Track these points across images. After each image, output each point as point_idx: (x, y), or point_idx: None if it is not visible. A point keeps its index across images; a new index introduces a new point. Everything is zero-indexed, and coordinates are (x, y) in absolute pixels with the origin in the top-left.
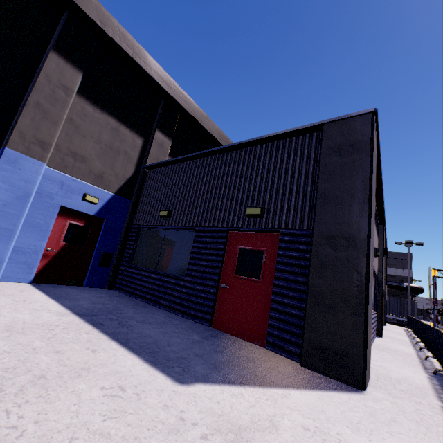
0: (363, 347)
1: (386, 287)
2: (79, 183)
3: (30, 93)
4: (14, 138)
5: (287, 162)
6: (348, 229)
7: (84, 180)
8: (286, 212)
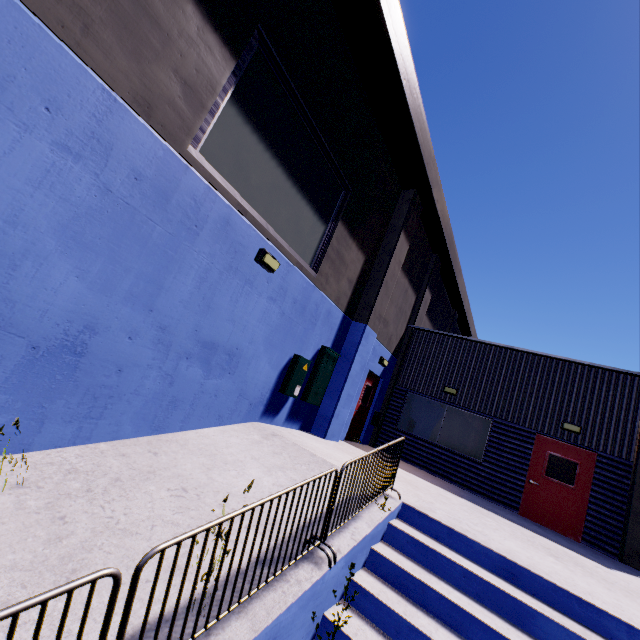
0: None
1: None
2: (380, 347)
3: (385, 274)
4: (371, 315)
5: (606, 393)
6: None
7: (383, 343)
8: (605, 438)
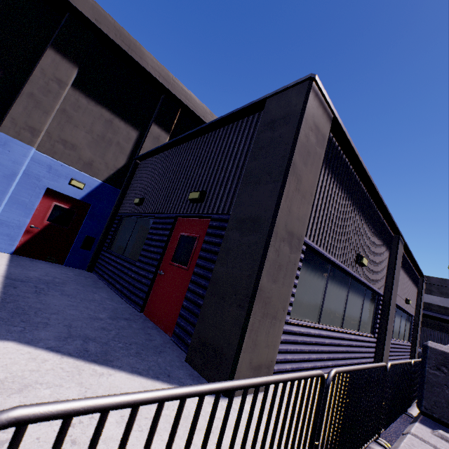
0: (238, 345)
1: (419, 316)
2: (67, 169)
3: (25, 85)
4: (6, 123)
5: (234, 144)
6: (258, 211)
7: (73, 166)
8: (221, 196)
